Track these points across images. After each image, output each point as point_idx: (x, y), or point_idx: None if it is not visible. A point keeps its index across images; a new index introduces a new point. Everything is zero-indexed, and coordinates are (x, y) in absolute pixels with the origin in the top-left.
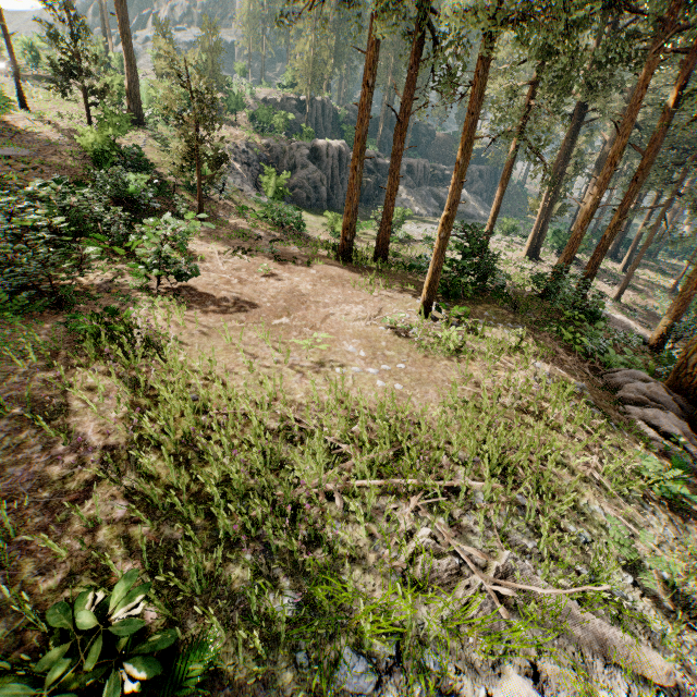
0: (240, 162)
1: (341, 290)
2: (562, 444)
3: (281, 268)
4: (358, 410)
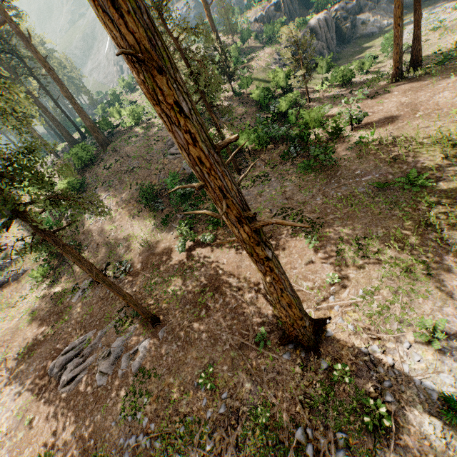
0: (281, 67)
1: (423, 92)
2: None
3: (379, 100)
4: None
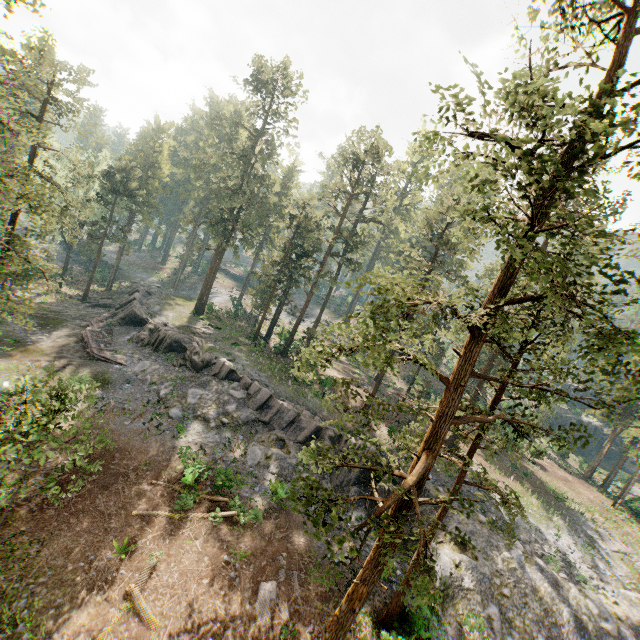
0: None
1: (582, 486)
2: (637, 541)
3: (561, 469)
4: (584, 504)
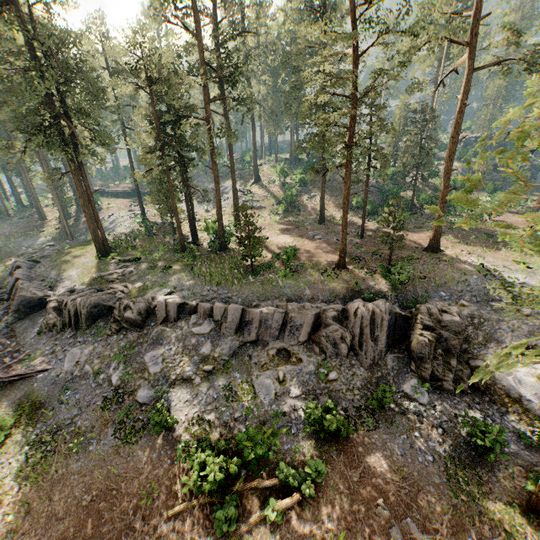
0: None
1: None
2: None
3: (514, 215)
4: None
